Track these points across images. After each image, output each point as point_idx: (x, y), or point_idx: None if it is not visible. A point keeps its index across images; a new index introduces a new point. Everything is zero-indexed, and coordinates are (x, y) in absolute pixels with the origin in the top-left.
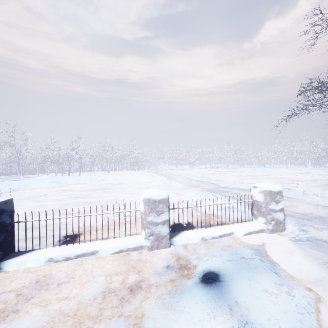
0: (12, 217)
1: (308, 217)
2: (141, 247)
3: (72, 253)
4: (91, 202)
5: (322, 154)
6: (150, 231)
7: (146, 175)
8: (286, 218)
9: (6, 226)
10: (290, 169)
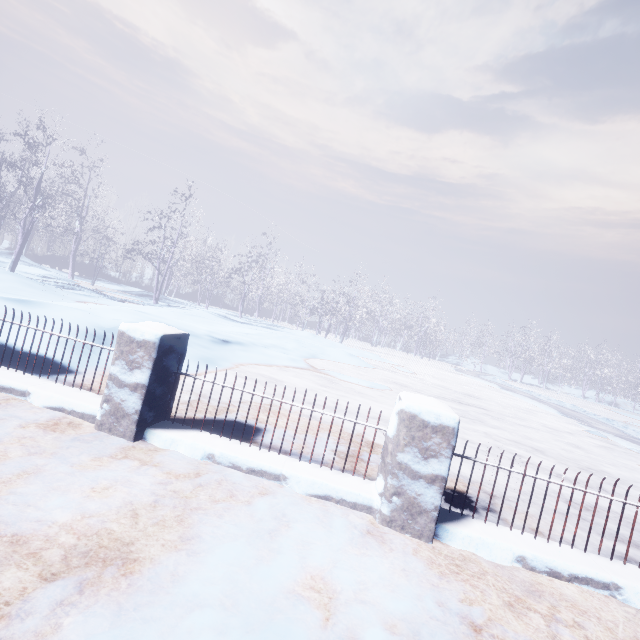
0: None
1: None
2: None
3: None
4: (526, 445)
5: None
6: None
7: (468, 378)
8: None
9: None
10: None
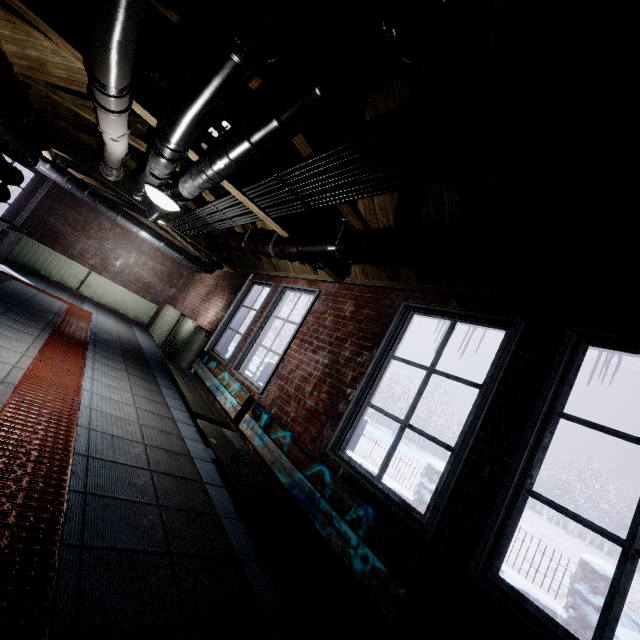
0: (361, 429)
1: None
2: (408, 500)
3: (371, 468)
4: None
5: None
6: (418, 490)
7: None
8: None
9: (357, 432)
10: None
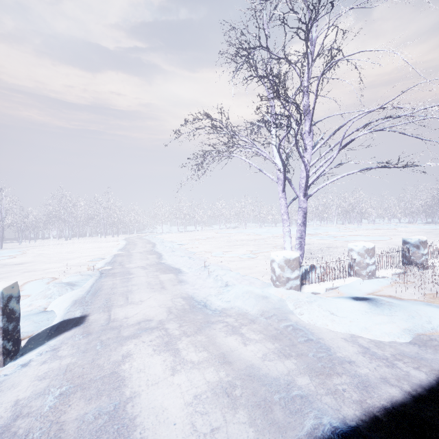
0: None
1: (99, 329)
2: None
3: None
4: None
5: (347, 208)
6: None
7: (112, 243)
8: (68, 332)
9: None
10: (308, 228)
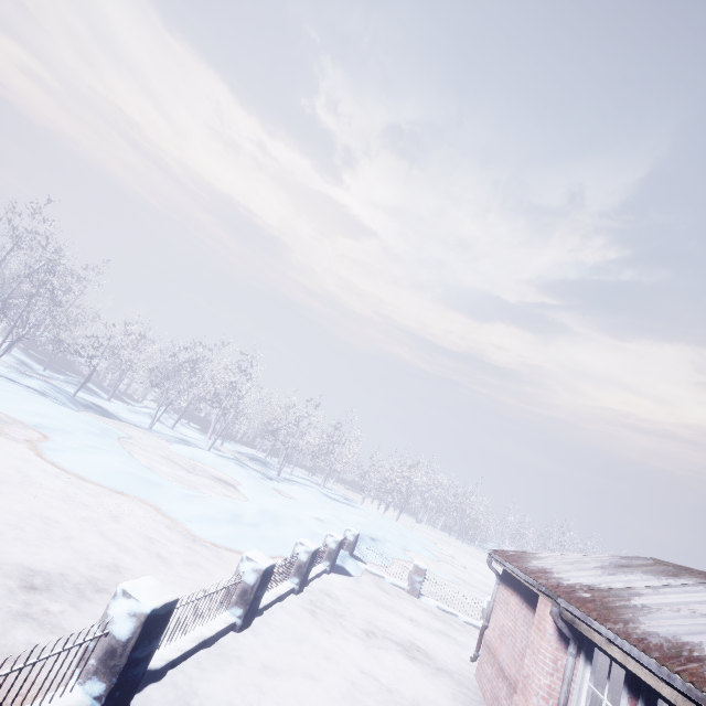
0: None
1: None
2: None
3: None
4: None
5: None
6: None
7: None
8: None
9: None
10: None
